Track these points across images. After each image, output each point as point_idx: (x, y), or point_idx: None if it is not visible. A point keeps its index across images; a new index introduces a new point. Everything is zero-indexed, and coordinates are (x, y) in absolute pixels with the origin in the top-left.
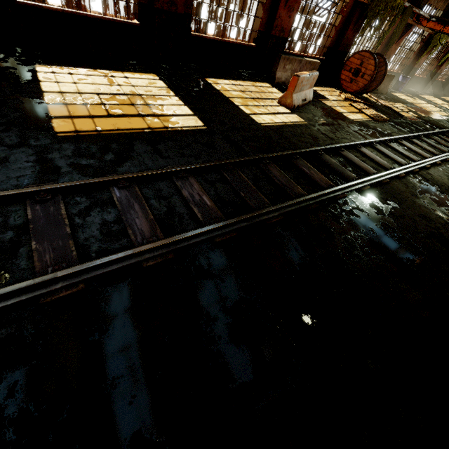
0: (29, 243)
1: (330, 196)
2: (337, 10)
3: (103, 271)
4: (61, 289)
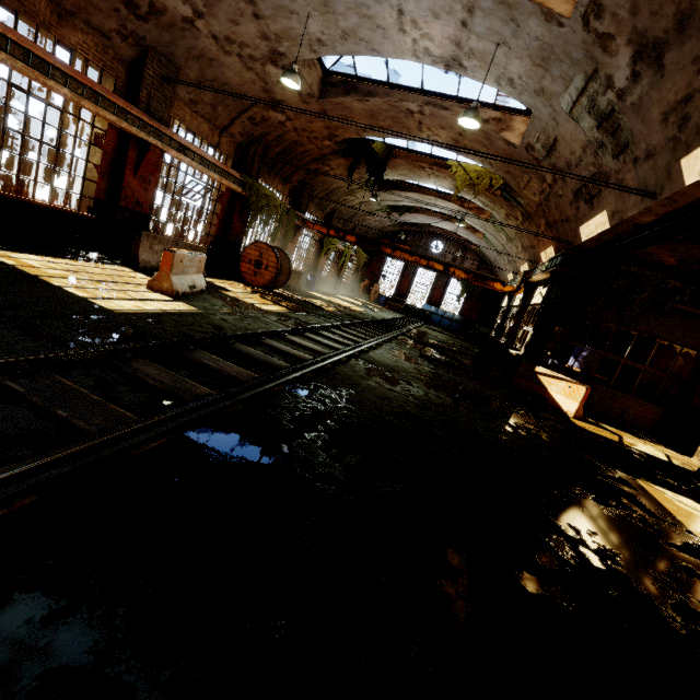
0: None
1: (259, 391)
2: (215, 199)
3: None
4: None
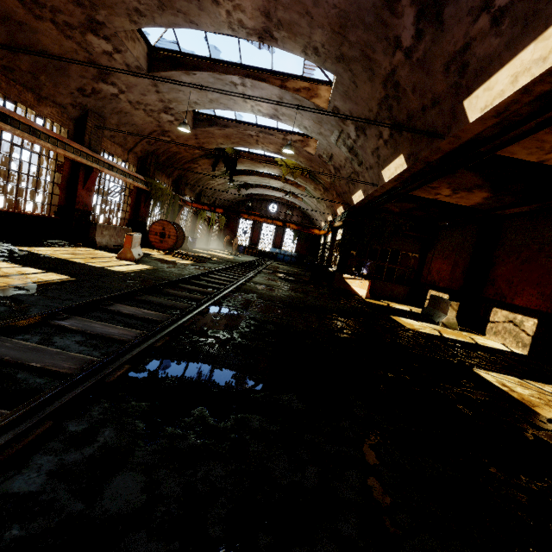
0: (19, 370)
1: (222, 295)
2: (125, 194)
3: (133, 354)
4: (113, 372)
